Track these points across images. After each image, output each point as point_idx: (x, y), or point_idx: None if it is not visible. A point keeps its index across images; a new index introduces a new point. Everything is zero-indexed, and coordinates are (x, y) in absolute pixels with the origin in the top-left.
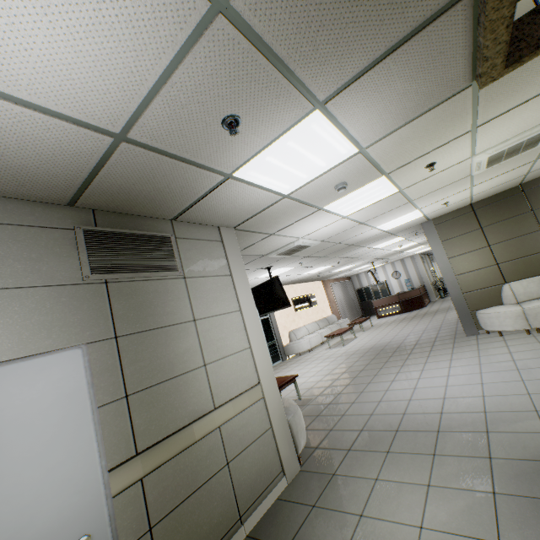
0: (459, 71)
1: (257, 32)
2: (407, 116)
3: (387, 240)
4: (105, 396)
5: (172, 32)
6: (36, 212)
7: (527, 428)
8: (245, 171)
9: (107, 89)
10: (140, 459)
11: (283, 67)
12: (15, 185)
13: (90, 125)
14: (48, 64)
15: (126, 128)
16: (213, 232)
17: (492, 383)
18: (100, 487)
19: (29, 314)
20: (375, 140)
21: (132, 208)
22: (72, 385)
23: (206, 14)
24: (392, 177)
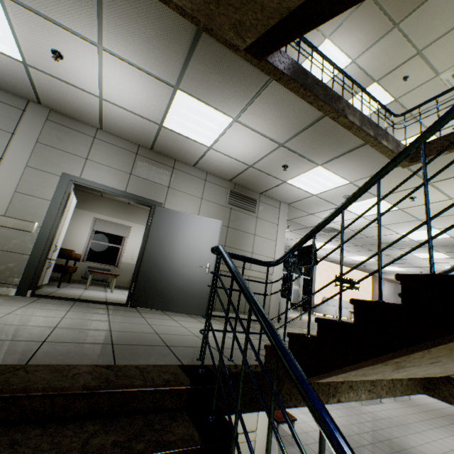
0: (387, 161)
1: (292, 149)
2: (370, 172)
3: (426, 252)
4: (219, 242)
5: (269, 149)
6: (220, 181)
7: None
8: (292, 181)
9: (251, 157)
10: (222, 265)
11: (302, 155)
12: (219, 173)
13: (244, 163)
14: (240, 152)
15: (253, 164)
16: (277, 203)
17: None
18: (215, 255)
19: (211, 209)
20: (357, 179)
21: (247, 186)
22: (217, 229)
23: (278, 146)
24: (384, 199)
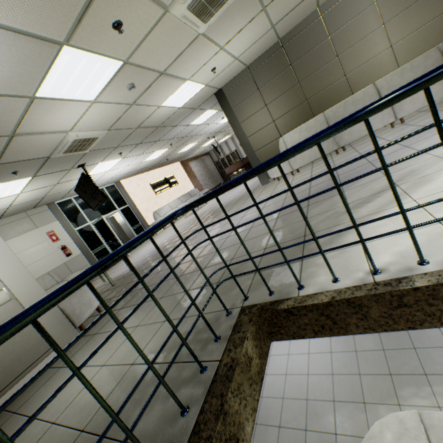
0: None
1: None
2: None
3: None
4: None
5: None
6: None
7: (327, 426)
8: None
9: None
10: None
11: None
12: None
13: None
14: None
15: None
16: None
17: (314, 354)
18: None
19: None
20: None
21: None
22: None
23: None
24: None
